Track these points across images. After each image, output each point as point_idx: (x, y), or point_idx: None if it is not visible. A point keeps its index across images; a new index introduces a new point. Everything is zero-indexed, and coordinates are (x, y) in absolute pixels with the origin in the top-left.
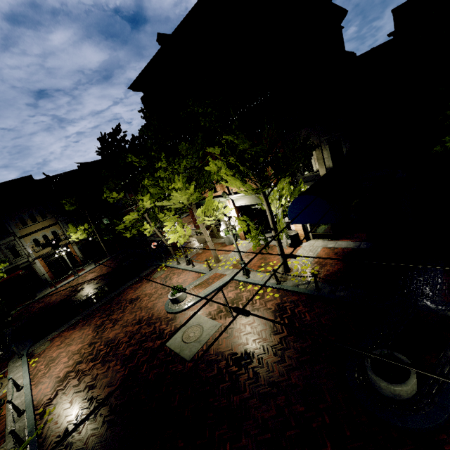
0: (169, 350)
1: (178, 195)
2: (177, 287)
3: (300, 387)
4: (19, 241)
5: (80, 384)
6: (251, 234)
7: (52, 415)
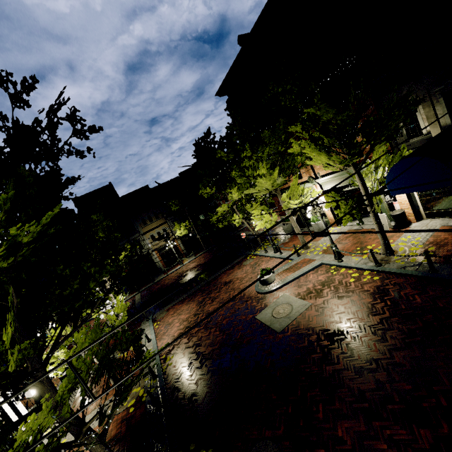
0: (260, 323)
1: (262, 181)
2: (265, 269)
3: (406, 366)
4: (142, 237)
5: (189, 342)
6: (340, 210)
7: (171, 361)
